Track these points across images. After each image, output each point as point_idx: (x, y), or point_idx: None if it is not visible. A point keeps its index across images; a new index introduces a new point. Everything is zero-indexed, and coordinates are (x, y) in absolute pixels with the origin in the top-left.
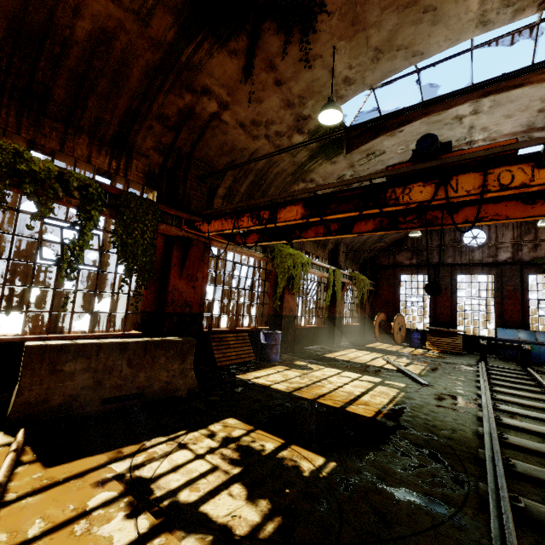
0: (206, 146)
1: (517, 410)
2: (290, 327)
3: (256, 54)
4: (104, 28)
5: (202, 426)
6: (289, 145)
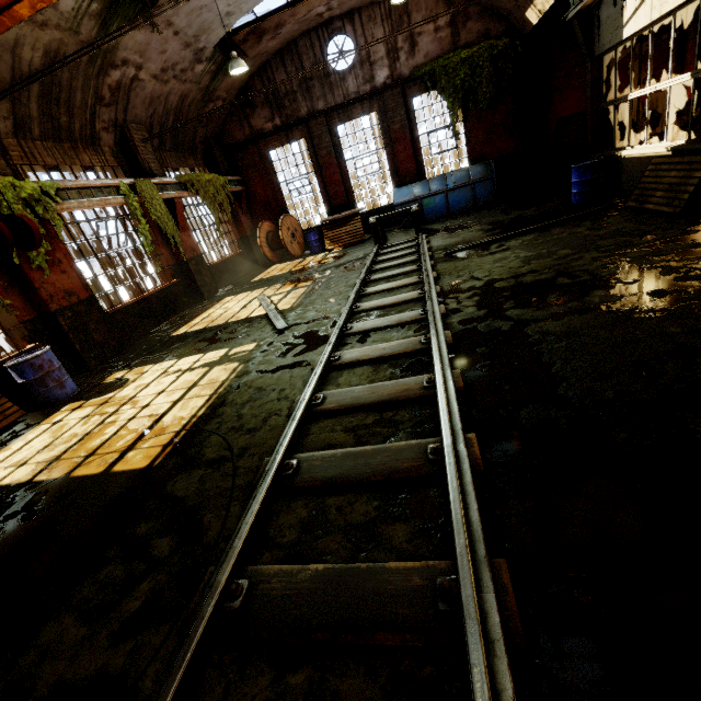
0: None
1: (370, 323)
2: (89, 321)
3: None
4: None
5: None
6: None
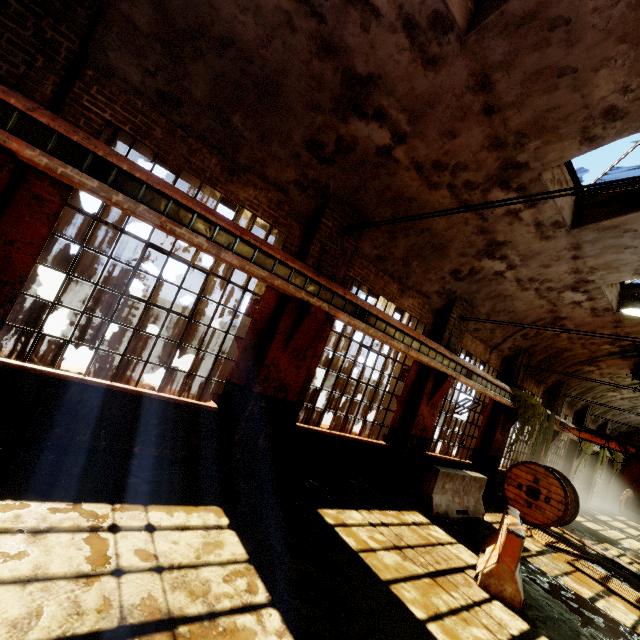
0: (574, 379)
1: None
2: None
3: (637, 361)
4: (575, 354)
5: (600, 542)
6: (620, 380)
